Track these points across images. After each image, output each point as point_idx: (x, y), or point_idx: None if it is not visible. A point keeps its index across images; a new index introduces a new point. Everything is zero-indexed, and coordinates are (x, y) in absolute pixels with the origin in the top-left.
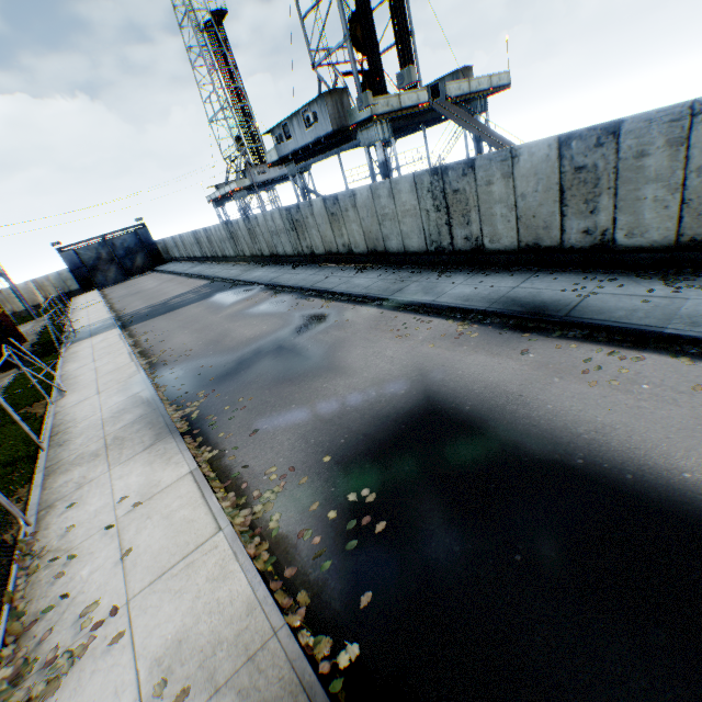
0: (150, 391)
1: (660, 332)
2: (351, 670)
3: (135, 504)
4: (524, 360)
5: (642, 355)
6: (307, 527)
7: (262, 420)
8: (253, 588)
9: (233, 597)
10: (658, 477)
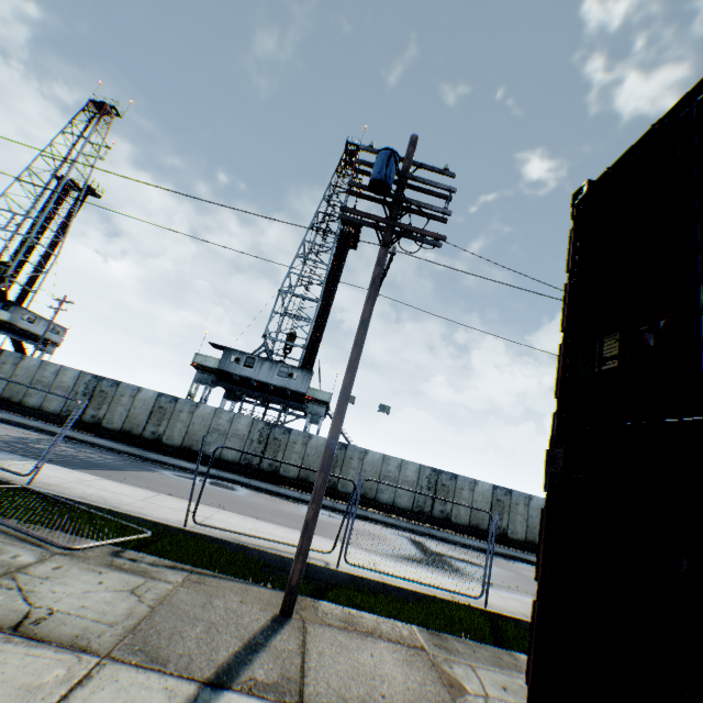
0: (434, 566)
1: None
2: None
3: None
4: None
5: None
6: None
7: None
8: None
9: None
10: None
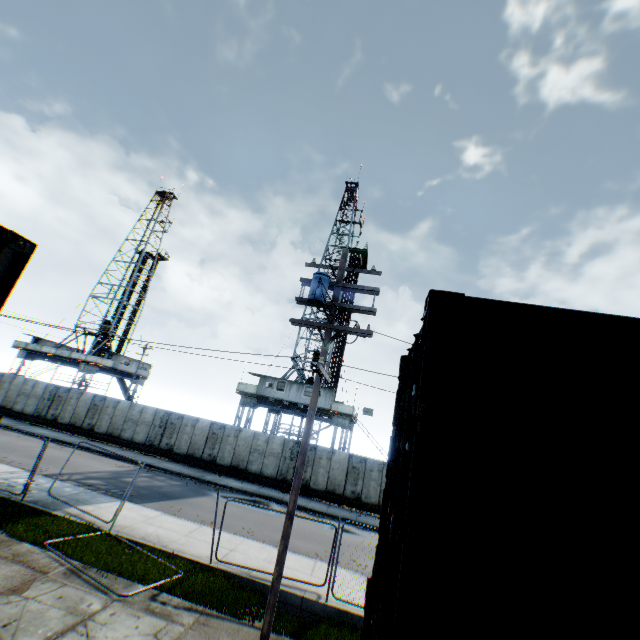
0: None
1: None
2: None
3: None
4: None
5: None
6: None
7: None
8: None
9: None
10: None
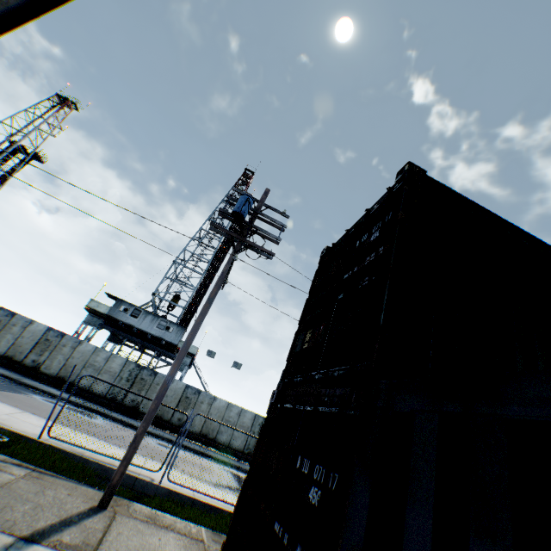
0: None
1: None
2: None
3: None
4: None
5: None
6: None
7: None
8: None
9: None
10: None
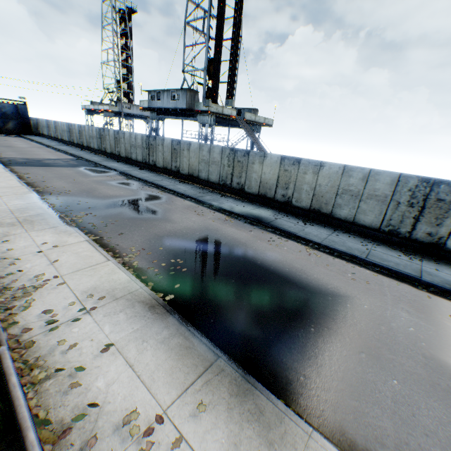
0: (46, 203)
1: (296, 235)
2: (170, 300)
3: (54, 246)
4: (249, 233)
5: (288, 240)
6: (152, 266)
7: (125, 230)
8: (130, 277)
9: (120, 278)
10: (280, 269)
